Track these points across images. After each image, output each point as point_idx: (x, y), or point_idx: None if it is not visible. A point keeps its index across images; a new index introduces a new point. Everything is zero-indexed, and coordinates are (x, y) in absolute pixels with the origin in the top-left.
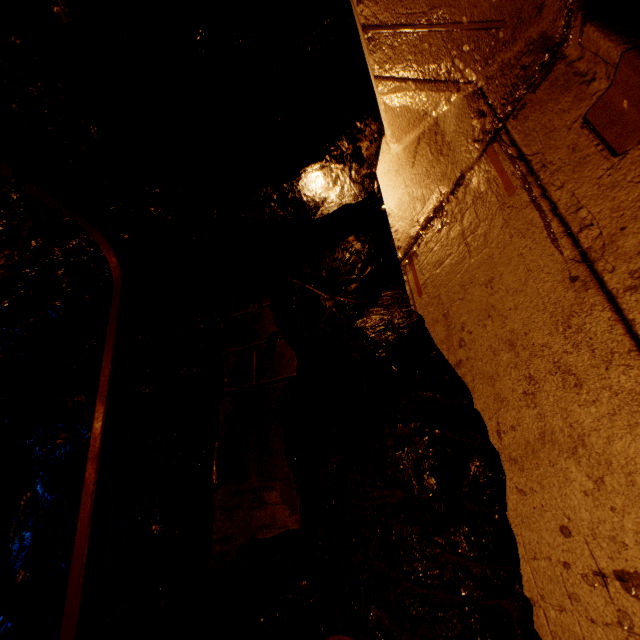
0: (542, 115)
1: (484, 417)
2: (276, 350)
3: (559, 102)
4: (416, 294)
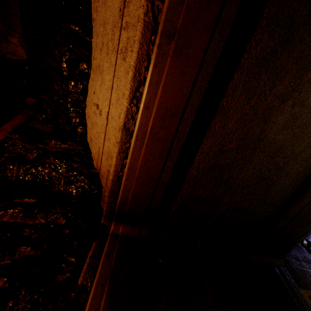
0: None
1: (93, 50)
2: None
3: None
4: None
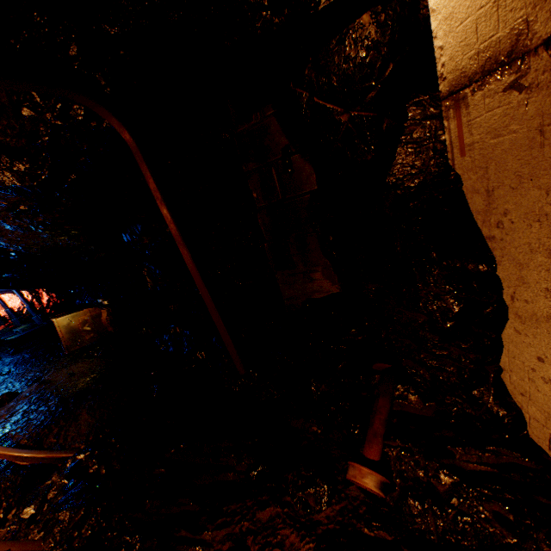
0: None
1: (503, 283)
2: (293, 166)
3: None
4: (457, 151)
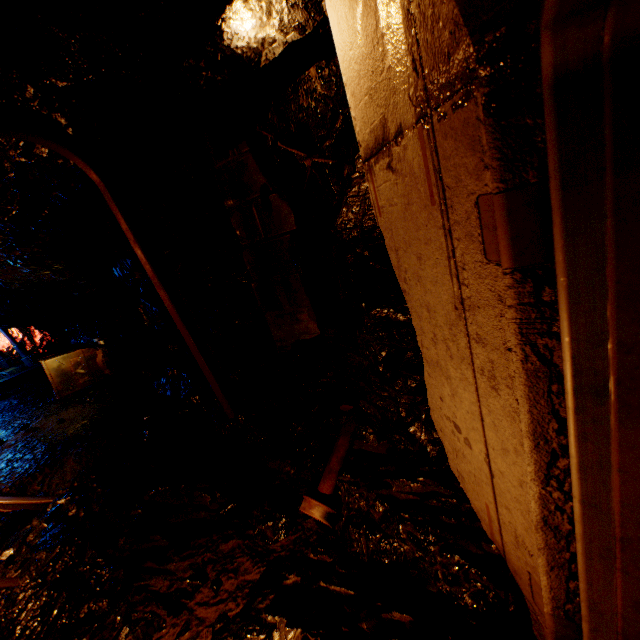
0: (455, 152)
1: (416, 332)
2: (272, 206)
3: (466, 156)
4: (377, 211)
